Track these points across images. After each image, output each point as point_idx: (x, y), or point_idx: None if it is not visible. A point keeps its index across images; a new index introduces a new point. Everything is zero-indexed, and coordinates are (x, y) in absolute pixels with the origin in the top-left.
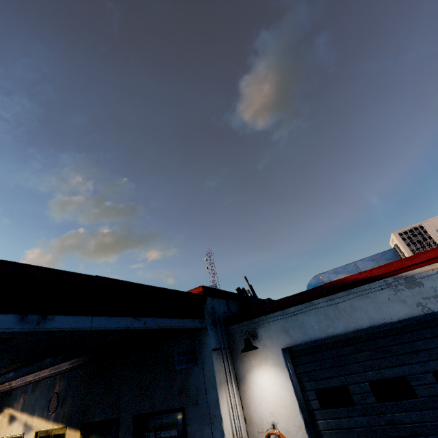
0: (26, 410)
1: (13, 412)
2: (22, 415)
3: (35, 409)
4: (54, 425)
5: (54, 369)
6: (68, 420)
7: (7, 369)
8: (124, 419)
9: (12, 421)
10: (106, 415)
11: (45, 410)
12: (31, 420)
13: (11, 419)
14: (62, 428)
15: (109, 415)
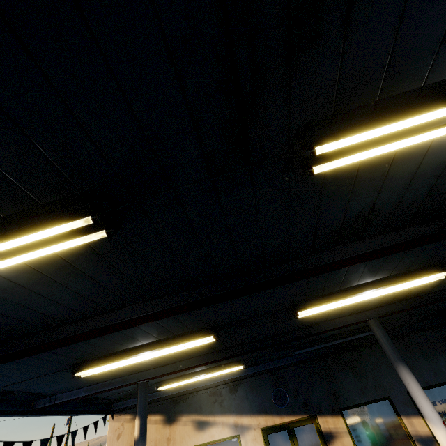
0: (229, 411)
1: (201, 417)
2: (223, 418)
3: (247, 408)
4: (293, 417)
5: (272, 364)
6: (314, 409)
7: (310, 343)
8: (397, 396)
9: (205, 426)
10: (370, 396)
11: (268, 407)
12: (245, 420)
13: (203, 425)
14: (305, 419)
15: (375, 396)
